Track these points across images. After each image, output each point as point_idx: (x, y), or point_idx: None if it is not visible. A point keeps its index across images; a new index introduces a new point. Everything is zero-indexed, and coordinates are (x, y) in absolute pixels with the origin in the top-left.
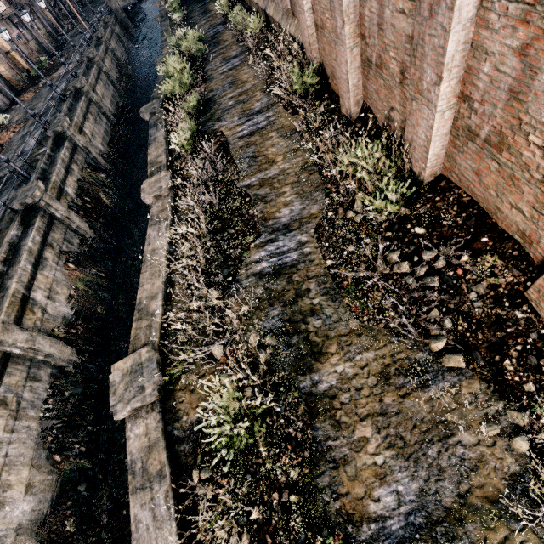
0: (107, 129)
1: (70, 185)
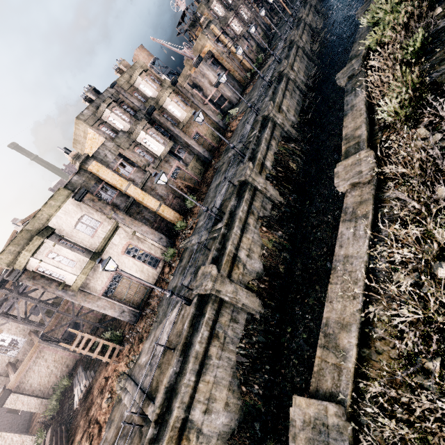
0: (299, 100)
1: (268, 159)
